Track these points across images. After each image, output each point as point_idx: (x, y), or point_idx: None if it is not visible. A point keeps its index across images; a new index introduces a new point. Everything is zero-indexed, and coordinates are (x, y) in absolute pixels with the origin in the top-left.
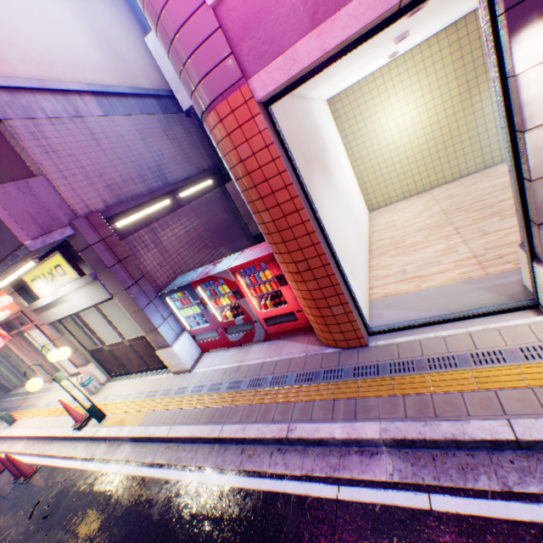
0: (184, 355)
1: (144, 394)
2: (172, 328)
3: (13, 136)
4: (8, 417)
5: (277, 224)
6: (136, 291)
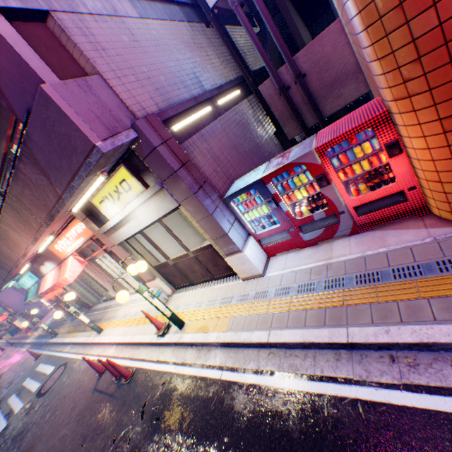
0: (254, 259)
1: (217, 301)
2: (238, 234)
3: (62, 31)
4: (97, 327)
5: (448, 28)
6: (202, 196)
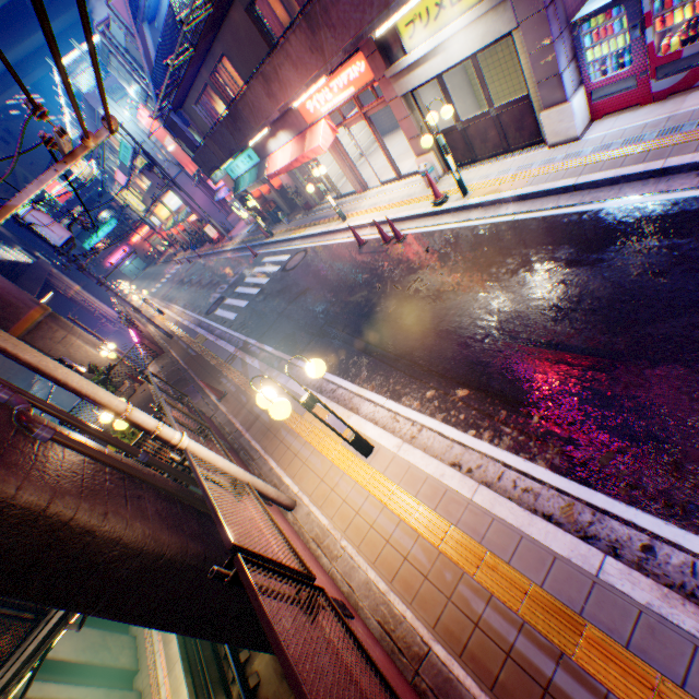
0: (576, 117)
1: (510, 171)
2: (570, 80)
3: None
4: (341, 215)
5: None
6: (550, 14)
